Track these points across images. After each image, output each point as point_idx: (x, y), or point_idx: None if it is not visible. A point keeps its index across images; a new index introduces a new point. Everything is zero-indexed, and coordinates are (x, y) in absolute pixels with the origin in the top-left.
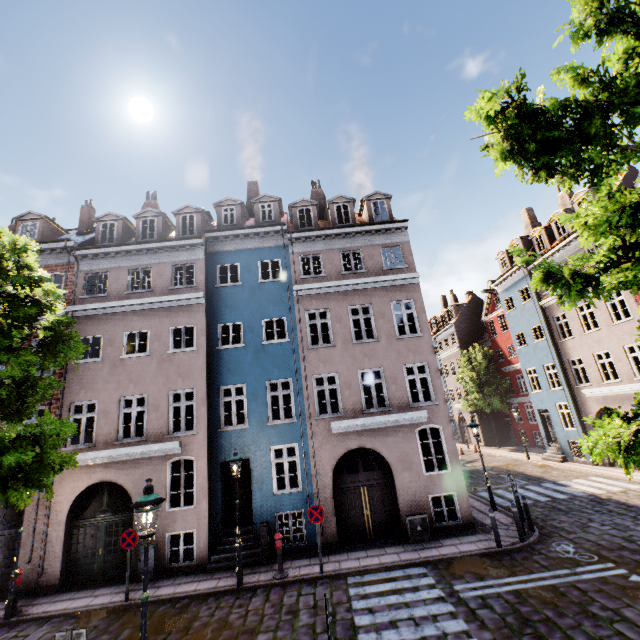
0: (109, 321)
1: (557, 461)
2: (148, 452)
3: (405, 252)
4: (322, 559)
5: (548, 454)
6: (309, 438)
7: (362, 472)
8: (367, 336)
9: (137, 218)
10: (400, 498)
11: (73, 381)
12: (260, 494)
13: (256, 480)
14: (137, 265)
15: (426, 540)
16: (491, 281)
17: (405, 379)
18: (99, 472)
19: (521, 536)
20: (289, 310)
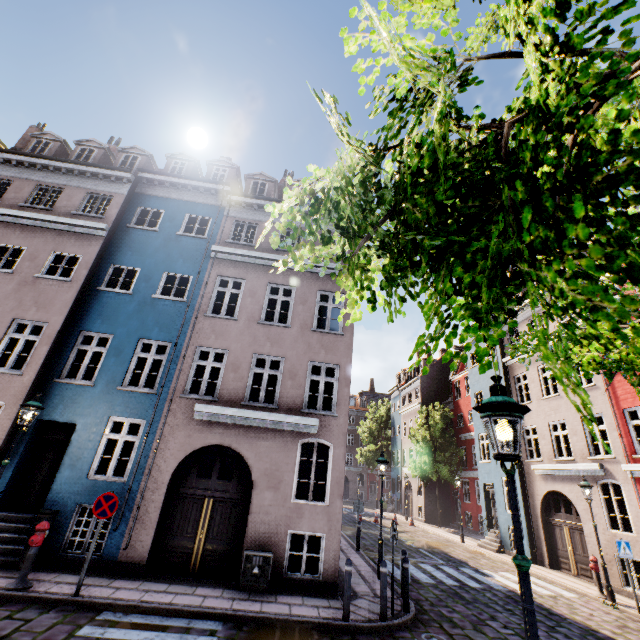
0: None
1: (493, 550)
2: None
3: None
4: (102, 581)
5: (485, 540)
6: (163, 417)
7: (215, 478)
8: None
9: (77, 145)
10: (250, 524)
11: None
12: (69, 473)
13: (72, 453)
14: (49, 182)
15: (260, 590)
16: None
17: (307, 378)
18: None
19: (382, 612)
20: (199, 269)
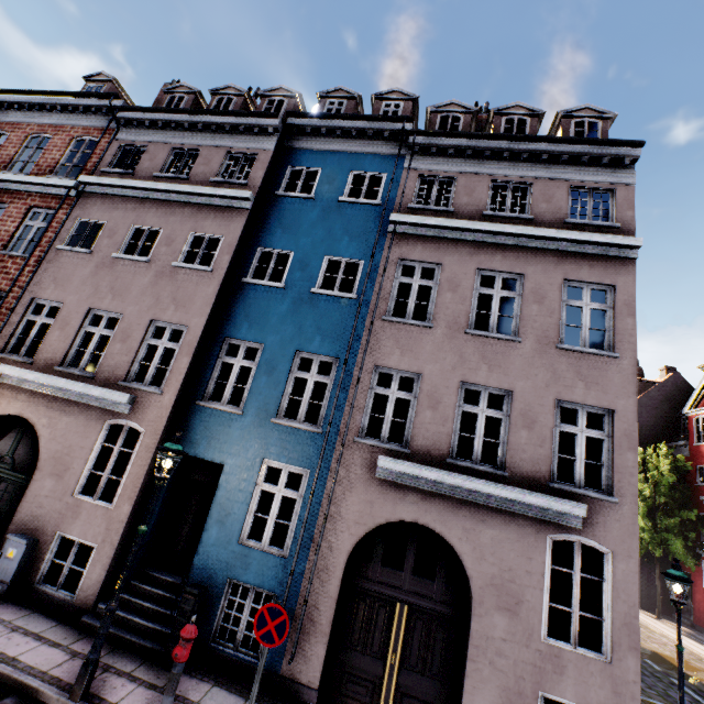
0: (121, 206)
1: None
2: (87, 396)
3: (620, 201)
4: None
5: None
6: (332, 469)
7: (409, 573)
8: None
9: (213, 95)
10: (472, 665)
11: (48, 270)
12: (217, 532)
13: (220, 505)
14: (184, 144)
15: None
16: None
17: (553, 428)
18: (20, 401)
19: None
20: (372, 250)
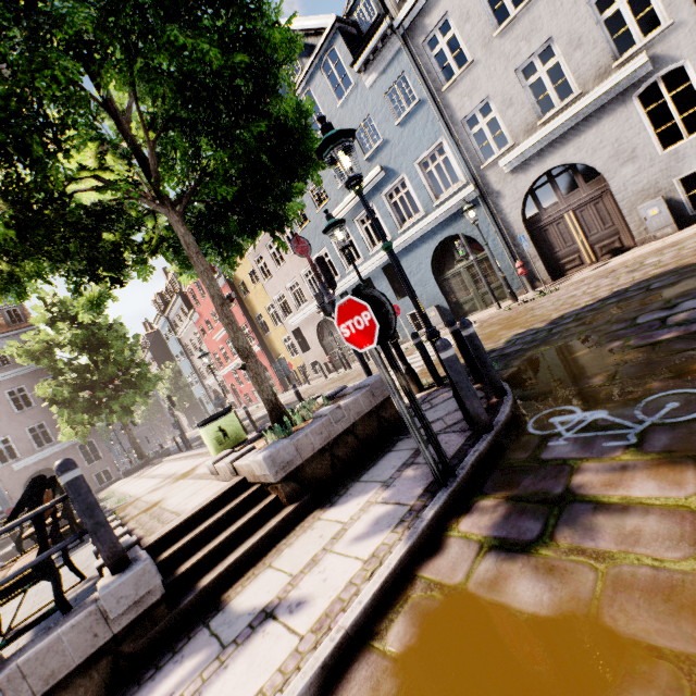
0: None
1: None
2: None
3: None
4: None
5: None
6: None
7: None
8: None
9: None
10: None
11: None
12: None
13: None
14: None
15: None
16: None
17: None
18: None
19: None
20: None
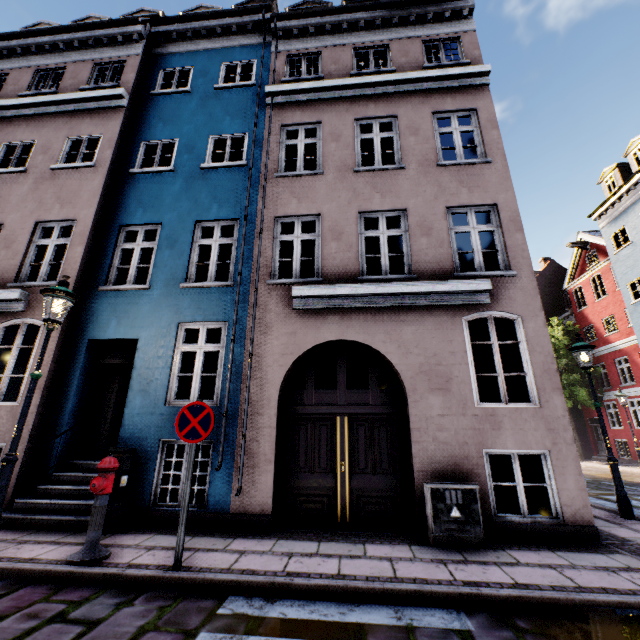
0: None
1: None
2: None
3: (466, 45)
4: (214, 542)
5: None
6: (250, 315)
7: (343, 389)
8: (396, 245)
9: None
10: (417, 446)
11: None
12: (141, 401)
13: (140, 376)
14: (48, 64)
15: (471, 545)
16: (583, 232)
17: (449, 231)
18: None
19: None
20: (254, 121)
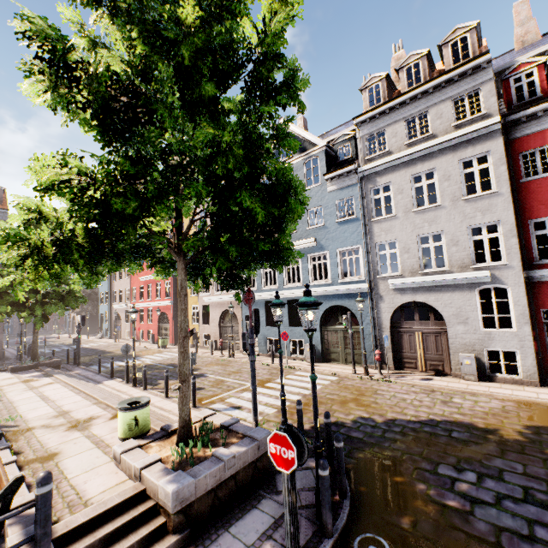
0: None
1: (99, 338)
2: None
3: None
4: None
5: (98, 335)
6: None
7: None
8: None
9: None
10: None
11: None
12: None
13: None
14: None
15: None
16: None
17: None
18: None
19: (18, 358)
20: None
